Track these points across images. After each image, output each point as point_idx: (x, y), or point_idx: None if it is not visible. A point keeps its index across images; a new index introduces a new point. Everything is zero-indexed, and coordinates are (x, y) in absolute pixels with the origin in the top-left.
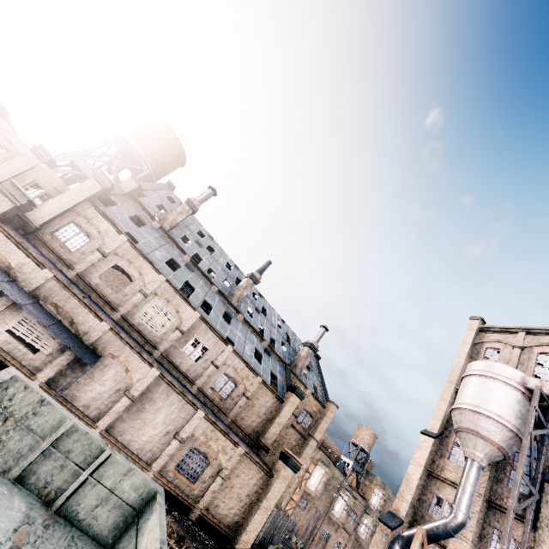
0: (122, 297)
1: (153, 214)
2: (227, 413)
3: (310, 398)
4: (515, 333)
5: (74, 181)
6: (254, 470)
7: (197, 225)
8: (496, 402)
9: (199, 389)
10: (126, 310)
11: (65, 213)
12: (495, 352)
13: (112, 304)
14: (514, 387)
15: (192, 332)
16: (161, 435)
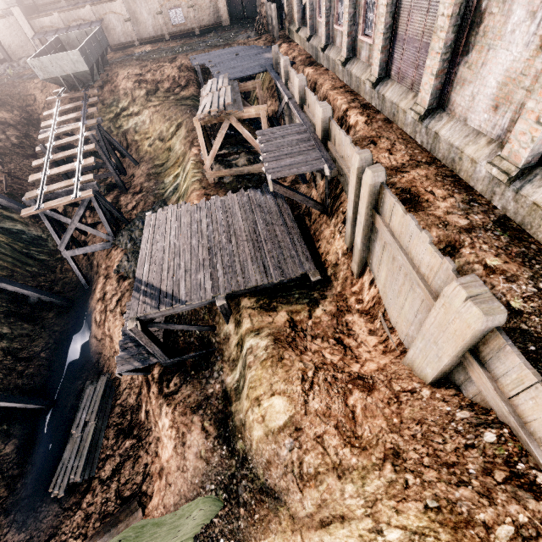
0: None
1: None
2: None
3: None
4: None
5: None
6: None
7: None
8: None
9: None
10: None
11: None
12: None
13: None
14: None
15: None
16: (154, 20)
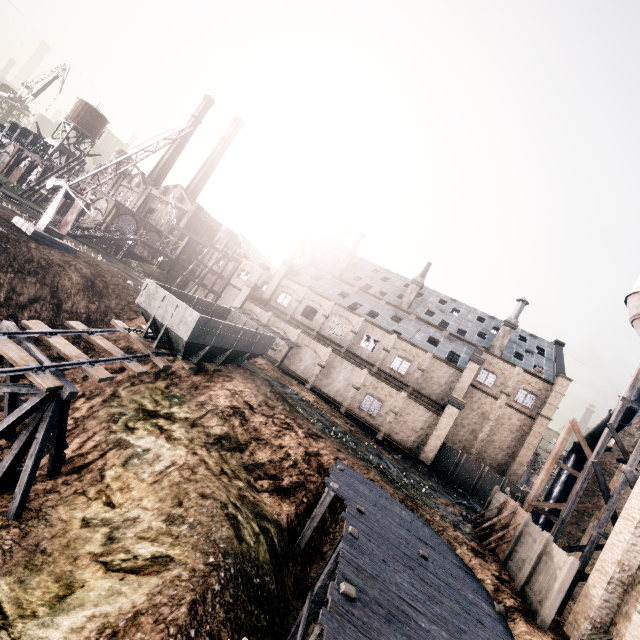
0: (315, 322)
1: (328, 271)
2: (407, 384)
3: (525, 376)
4: None
5: None
6: (422, 410)
7: (372, 266)
8: None
9: (378, 368)
10: (318, 329)
11: (277, 288)
12: None
13: (311, 328)
14: None
15: (363, 332)
16: (345, 386)
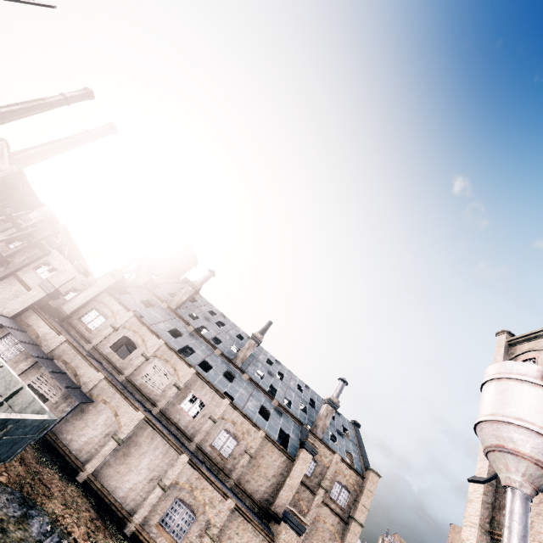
0: (127, 361)
1: (163, 298)
2: (229, 474)
3: (341, 465)
4: None
5: None
6: (249, 532)
7: (209, 306)
8: (512, 404)
9: (197, 445)
10: (130, 372)
11: (90, 302)
12: (531, 363)
13: (119, 368)
14: (530, 382)
15: (189, 388)
16: (145, 482)
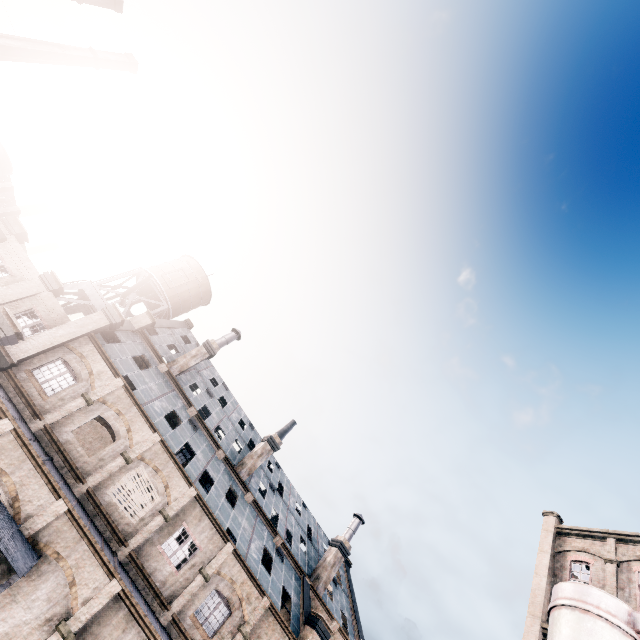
0: (96, 461)
1: (161, 354)
2: None
3: (337, 637)
4: (602, 539)
5: (77, 310)
6: None
7: (211, 370)
8: None
9: (174, 617)
10: (96, 482)
11: (56, 347)
12: (583, 567)
13: (80, 472)
14: (622, 629)
15: (181, 518)
16: None
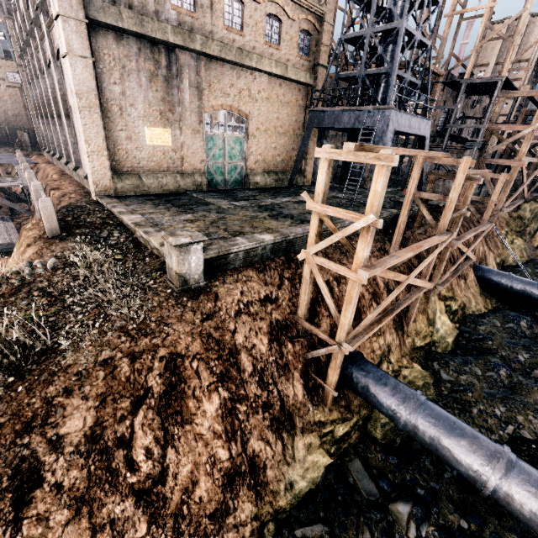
0: None
1: None
2: None
3: (3, 62)
4: None
5: None
6: None
7: None
8: None
9: None
10: None
11: None
12: None
13: None
14: None
15: None
16: None
